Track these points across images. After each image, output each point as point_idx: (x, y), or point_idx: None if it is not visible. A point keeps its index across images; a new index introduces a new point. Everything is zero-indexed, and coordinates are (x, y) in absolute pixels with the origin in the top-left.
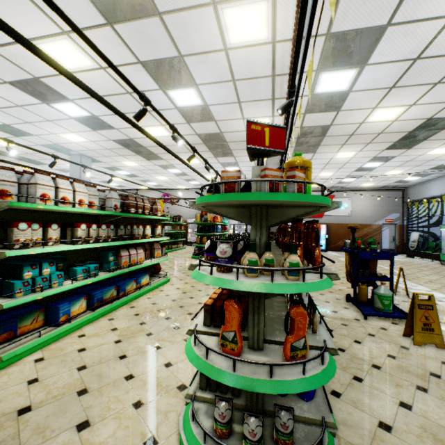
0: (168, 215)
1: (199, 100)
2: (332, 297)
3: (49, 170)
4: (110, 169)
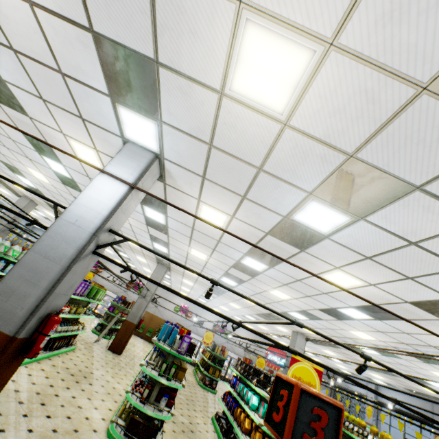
0: None
1: (302, 318)
2: None
3: None
4: None
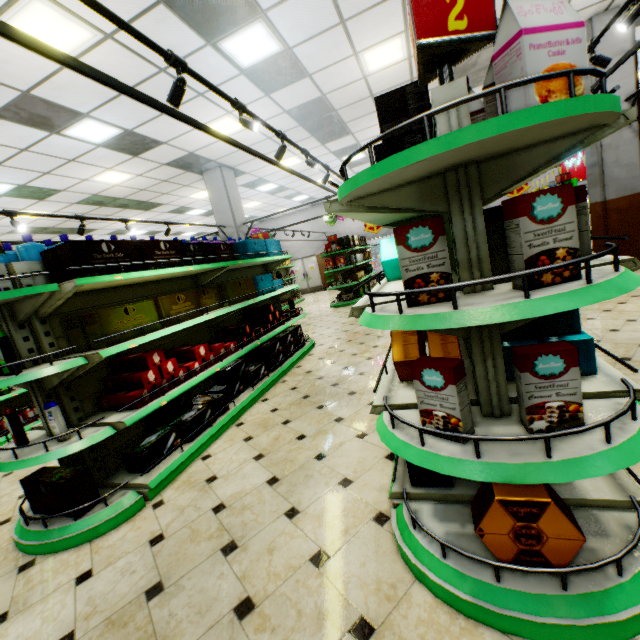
0: (356, 237)
1: None
2: None
3: (160, 217)
4: (251, 186)
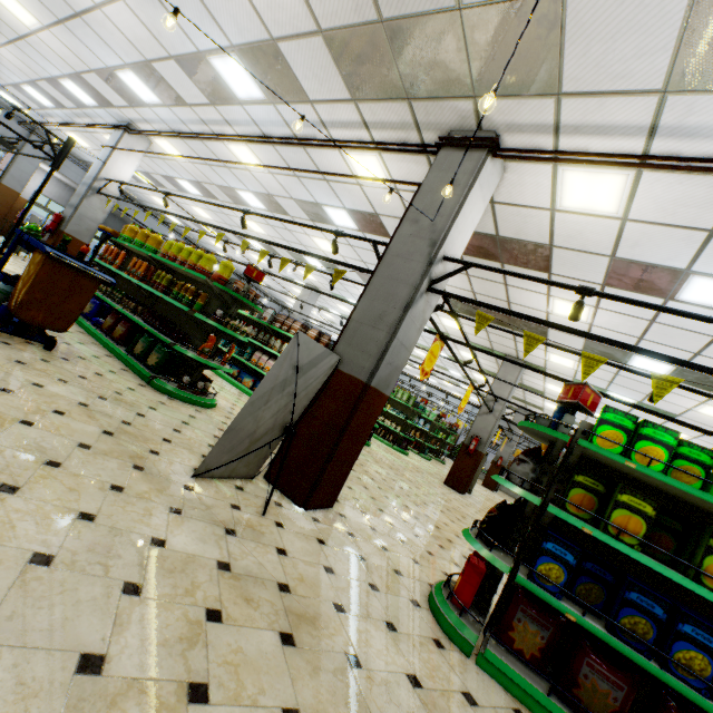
0: None
1: (340, 211)
2: (77, 365)
3: None
4: None
